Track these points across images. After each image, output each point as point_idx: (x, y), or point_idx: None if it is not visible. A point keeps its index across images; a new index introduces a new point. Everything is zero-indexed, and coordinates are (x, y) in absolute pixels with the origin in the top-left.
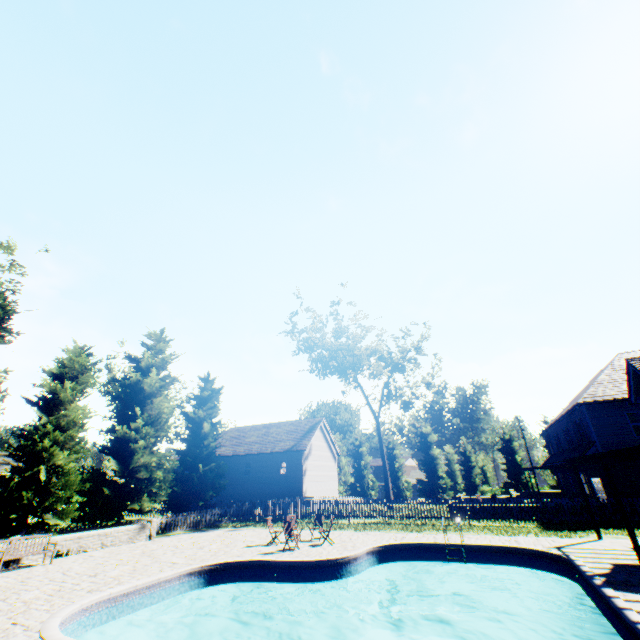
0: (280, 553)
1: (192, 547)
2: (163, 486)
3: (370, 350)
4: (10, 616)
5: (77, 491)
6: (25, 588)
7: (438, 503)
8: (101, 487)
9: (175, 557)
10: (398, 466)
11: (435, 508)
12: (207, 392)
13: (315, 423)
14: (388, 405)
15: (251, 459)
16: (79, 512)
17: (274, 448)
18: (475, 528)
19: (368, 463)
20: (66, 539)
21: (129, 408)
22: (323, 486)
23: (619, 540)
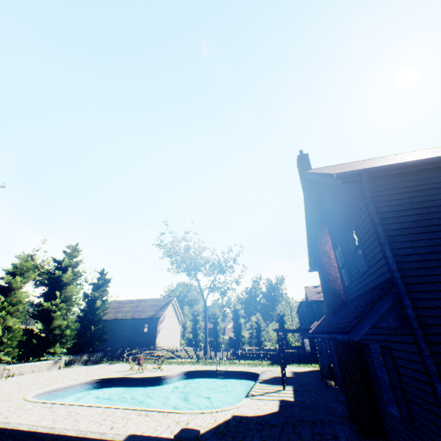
0: (134, 374)
1: (86, 372)
2: (69, 338)
3: (205, 260)
4: (5, 396)
5: (17, 341)
6: (2, 388)
7: (225, 351)
8: (30, 338)
9: (77, 376)
10: (219, 328)
11: (224, 353)
12: (101, 280)
13: (169, 301)
14: (214, 292)
15: (125, 322)
16: (18, 353)
17: (141, 315)
18: (238, 363)
19: (201, 326)
20: (13, 367)
21: (52, 291)
22: (170, 340)
23: (292, 368)
